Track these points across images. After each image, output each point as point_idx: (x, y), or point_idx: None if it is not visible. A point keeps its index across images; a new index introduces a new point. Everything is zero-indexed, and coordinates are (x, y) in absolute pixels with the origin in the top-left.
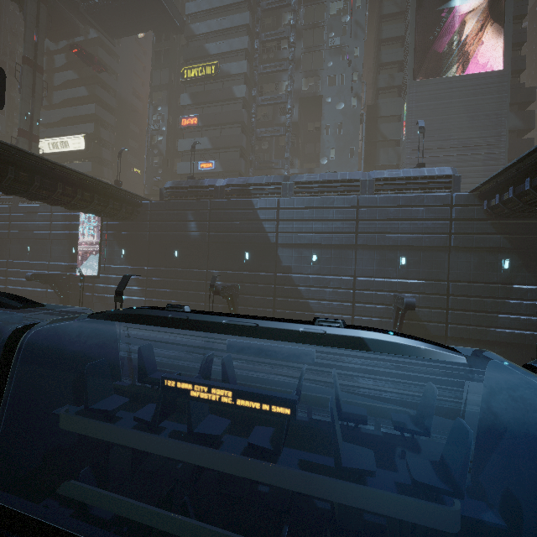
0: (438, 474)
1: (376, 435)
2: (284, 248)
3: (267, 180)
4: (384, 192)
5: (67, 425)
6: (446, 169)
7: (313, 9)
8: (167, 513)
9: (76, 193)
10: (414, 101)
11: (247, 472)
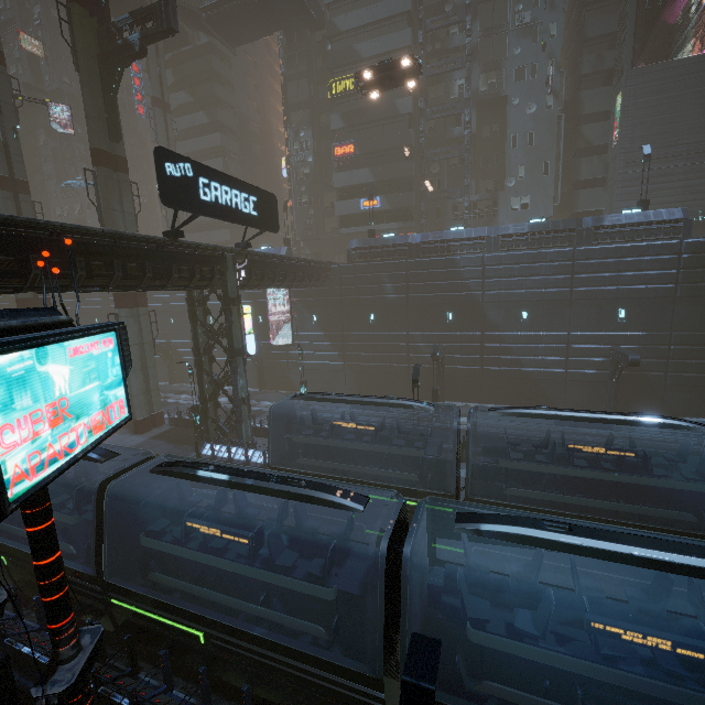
0: (696, 475)
1: (655, 464)
2: (491, 307)
3: (467, 235)
4: (603, 242)
5: (507, 466)
6: (676, 212)
7: None
8: (569, 496)
9: (295, 276)
10: (631, 96)
11: (611, 478)
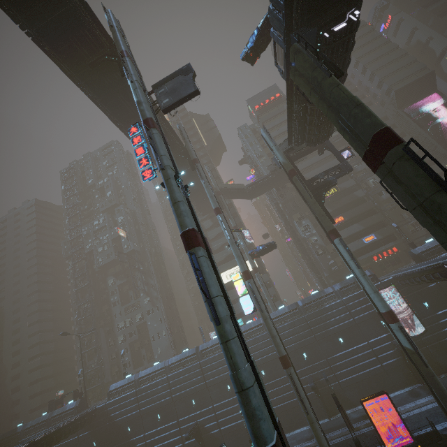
0: None
1: None
2: None
3: None
4: None
5: None
6: None
7: None
8: None
9: None
10: None
11: None
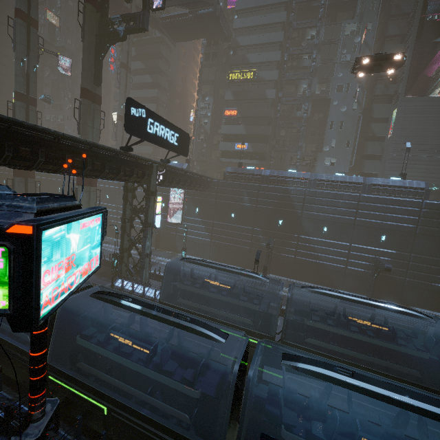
0: (423, 347)
1: (398, 336)
2: (306, 221)
3: (298, 175)
4: (377, 193)
5: (309, 324)
6: (421, 183)
7: (332, 28)
8: (344, 349)
9: (191, 183)
10: (402, 112)
11: (372, 342)
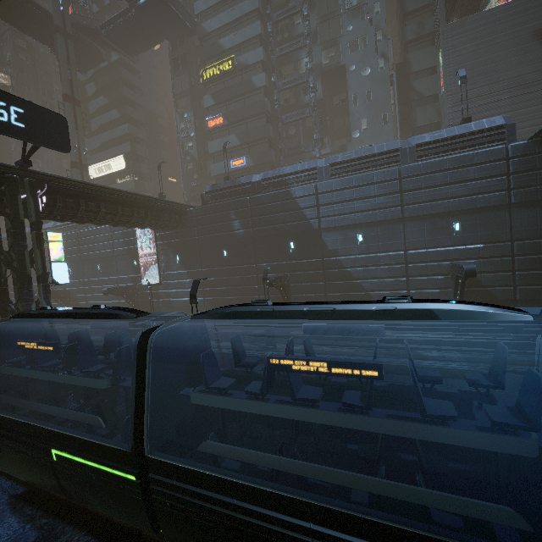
0: (514, 415)
1: (452, 392)
2: (328, 232)
3: (301, 168)
4: (428, 157)
5: (197, 401)
6: (497, 119)
7: None
8: (286, 459)
9: (133, 212)
10: (450, 47)
11: (347, 424)
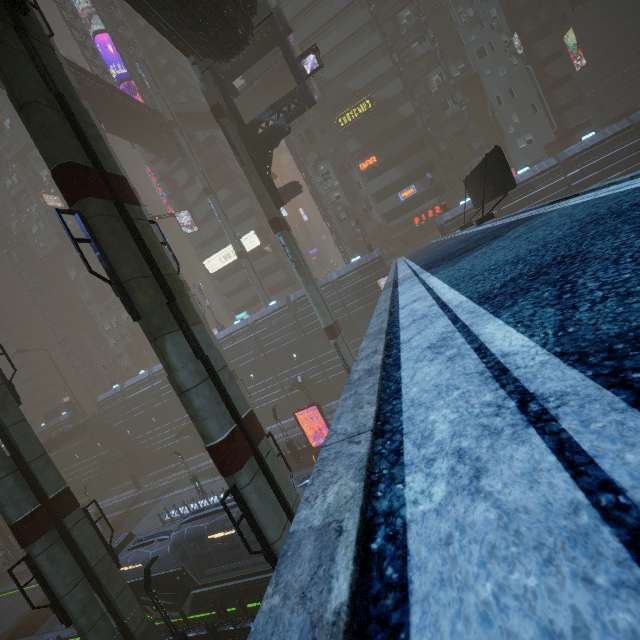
0: None
1: None
2: None
3: (541, 169)
4: None
5: None
6: None
7: None
8: None
9: None
10: (582, 31)
11: None
